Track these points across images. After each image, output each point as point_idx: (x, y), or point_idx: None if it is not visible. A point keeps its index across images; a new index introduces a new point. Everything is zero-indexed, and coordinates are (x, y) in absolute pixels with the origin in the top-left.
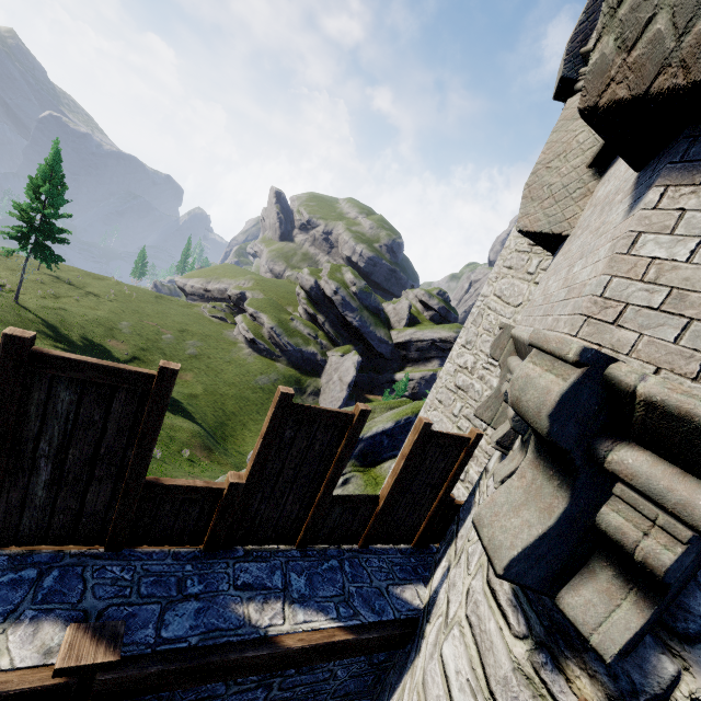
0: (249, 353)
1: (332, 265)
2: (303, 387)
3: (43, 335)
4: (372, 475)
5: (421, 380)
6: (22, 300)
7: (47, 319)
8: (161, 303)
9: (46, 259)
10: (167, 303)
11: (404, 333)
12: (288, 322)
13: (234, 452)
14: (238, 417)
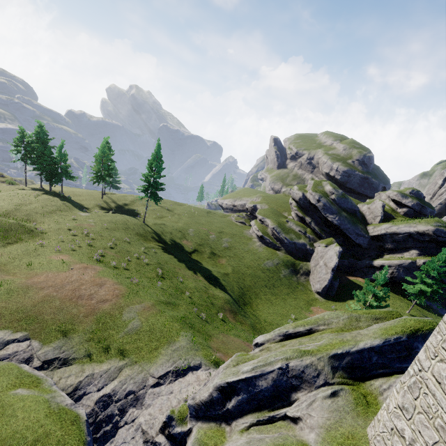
0: (259, 245)
1: (314, 181)
2: (297, 268)
3: (154, 239)
4: (362, 392)
5: (399, 267)
6: (146, 221)
7: (156, 230)
8: (209, 216)
9: (155, 199)
10: (212, 216)
11: (379, 228)
12: (284, 223)
13: (251, 315)
14: (253, 289)
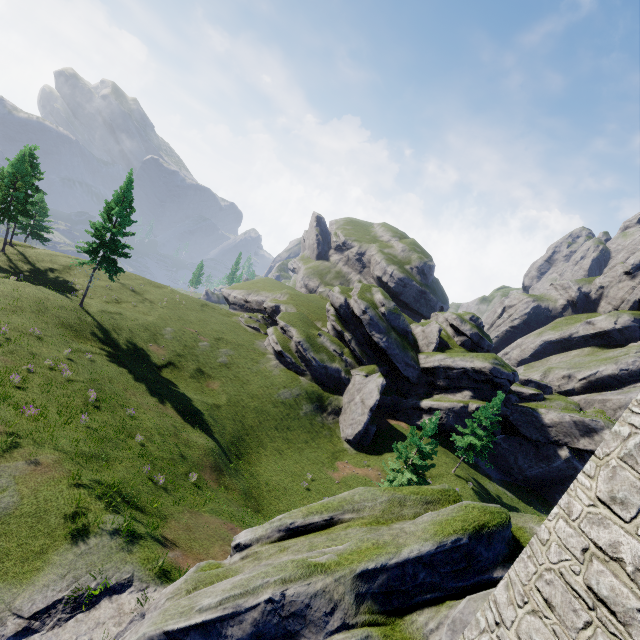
0: (275, 365)
1: (362, 285)
2: (324, 404)
3: (94, 338)
4: (398, 637)
5: (449, 411)
6: (87, 304)
7: (102, 322)
8: (205, 312)
9: (109, 270)
10: (210, 312)
11: (433, 358)
12: (316, 337)
13: (246, 474)
14: (256, 432)
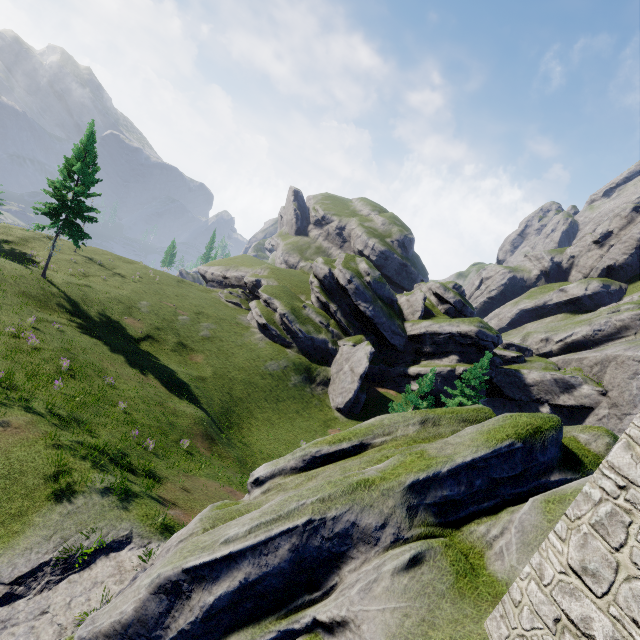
0: (260, 338)
1: (346, 255)
2: (313, 375)
3: (62, 309)
4: (459, 547)
5: (437, 376)
6: (50, 275)
7: (70, 294)
8: (182, 287)
9: (73, 235)
10: (187, 287)
11: (419, 325)
12: (300, 309)
13: (238, 443)
14: (245, 404)
